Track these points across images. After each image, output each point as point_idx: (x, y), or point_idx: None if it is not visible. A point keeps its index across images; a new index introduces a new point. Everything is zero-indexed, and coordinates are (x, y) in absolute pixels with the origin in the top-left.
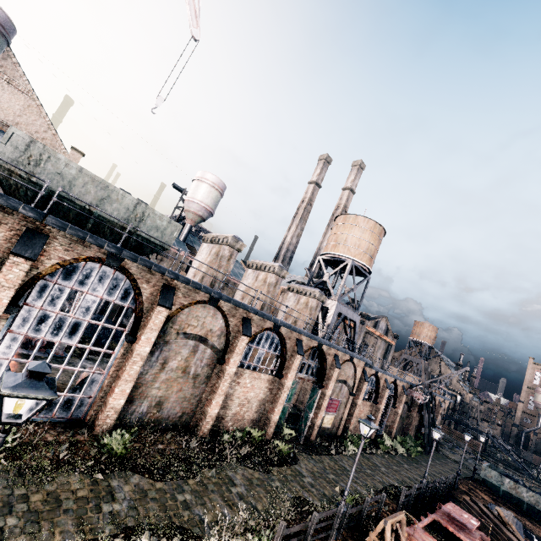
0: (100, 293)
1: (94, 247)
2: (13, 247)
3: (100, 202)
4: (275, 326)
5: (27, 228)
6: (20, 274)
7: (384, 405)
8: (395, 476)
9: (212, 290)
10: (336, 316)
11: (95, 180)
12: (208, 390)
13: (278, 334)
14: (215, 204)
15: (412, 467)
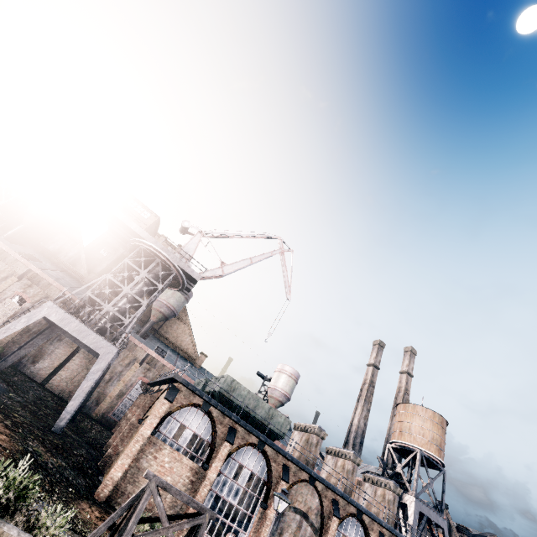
0: (251, 468)
1: (253, 436)
2: (227, 436)
3: (254, 408)
4: (358, 512)
5: (230, 426)
6: (226, 452)
7: None
8: None
9: (312, 470)
10: (417, 516)
11: (253, 396)
12: None
13: (361, 522)
14: (291, 391)
15: None
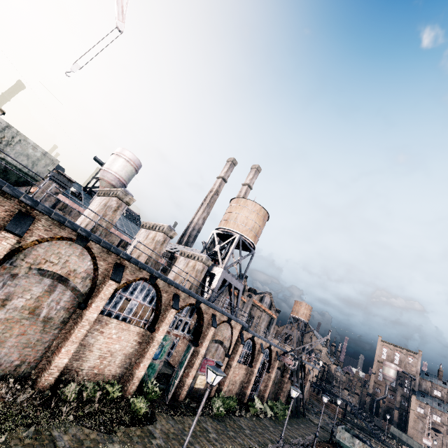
0: None
1: None
2: None
3: None
4: (151, 277)
5: None
6: None
7: (258, 368)
8: (257, 438)
9: (79, 226)
10: (221, 282)
11: None
12: (60, 337)
13: (154, 286)
14: (128, 177)
15: (277, 429)
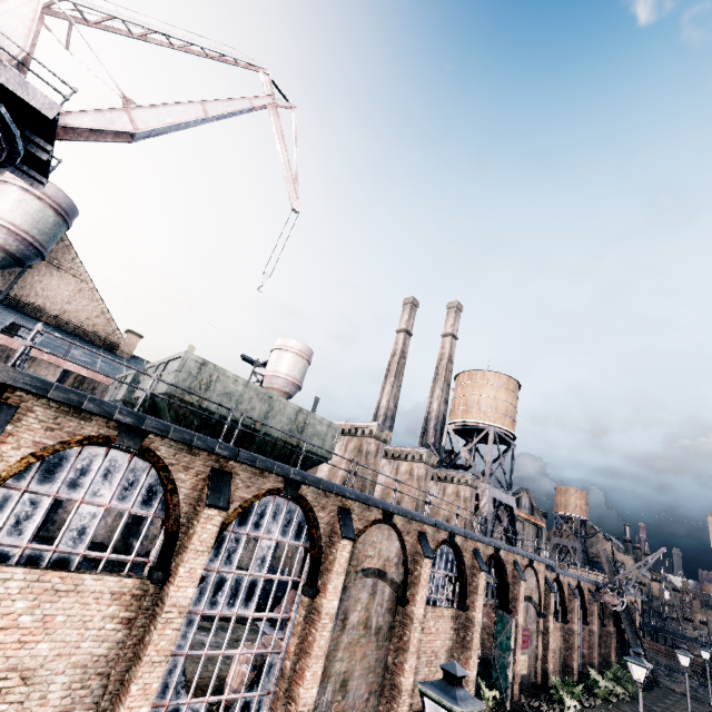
0: (274, 535)
1: (272, 476)
2: (208, 497)
3: (264, 417)
4: (450, 536)
5: (212, 469)
6: (213, 530)
7: (577, 623)
8: None
9: (390, 504)
10: (491, 504)
11: (259, 393)
12: (394, 649)
13: (453, 546)
14: (303, 376)
15: None
